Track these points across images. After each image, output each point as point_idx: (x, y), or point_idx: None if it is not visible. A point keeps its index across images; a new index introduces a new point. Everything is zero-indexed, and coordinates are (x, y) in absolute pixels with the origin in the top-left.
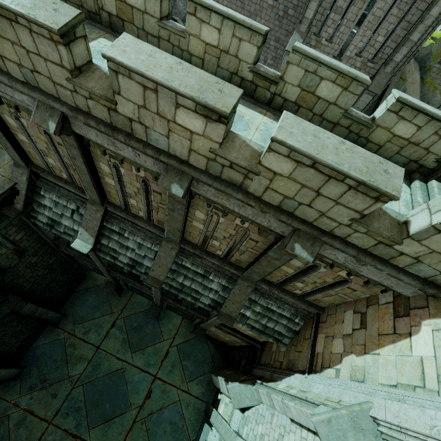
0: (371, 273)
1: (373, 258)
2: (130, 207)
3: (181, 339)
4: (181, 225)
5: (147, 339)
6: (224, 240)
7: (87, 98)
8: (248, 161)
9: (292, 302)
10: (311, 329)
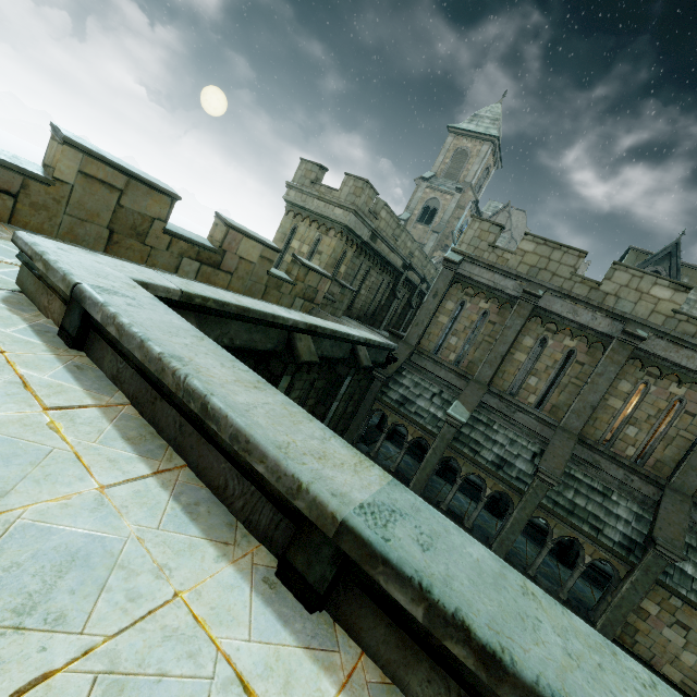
0: None
1: None
2: (521, 390)
3: None
4: (601, 396)
5: None
6: (646, 423)
7: (577, 282)
8: None
9: None
10: None
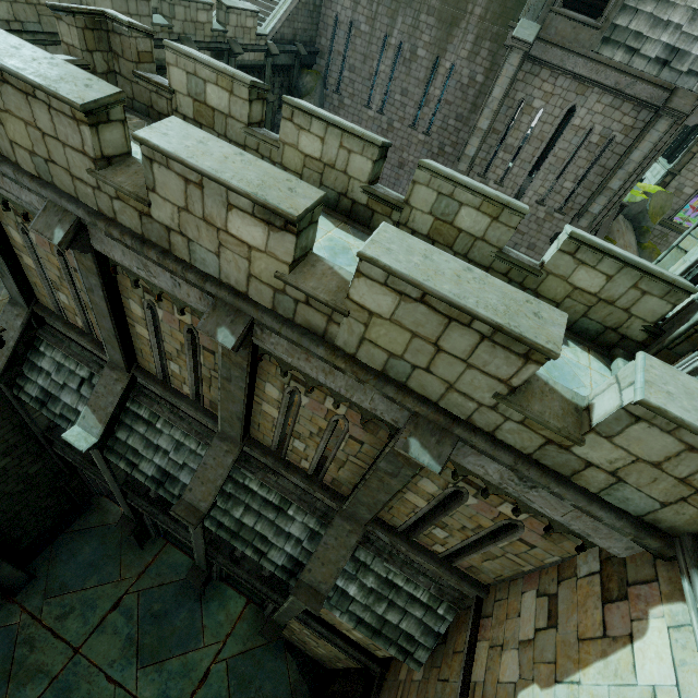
0: (548, 504)
1: (543, 472)
2: (170, 376)
3: (238, 646)
4: (242, 408)
5: (173, 640)
6: (311, 440)
7: (114, 197)
8: (332, 294)
9: (432, 572)
10: (466, 632)
